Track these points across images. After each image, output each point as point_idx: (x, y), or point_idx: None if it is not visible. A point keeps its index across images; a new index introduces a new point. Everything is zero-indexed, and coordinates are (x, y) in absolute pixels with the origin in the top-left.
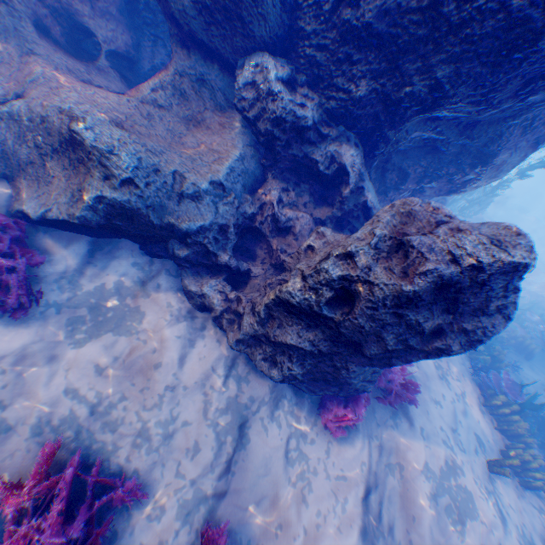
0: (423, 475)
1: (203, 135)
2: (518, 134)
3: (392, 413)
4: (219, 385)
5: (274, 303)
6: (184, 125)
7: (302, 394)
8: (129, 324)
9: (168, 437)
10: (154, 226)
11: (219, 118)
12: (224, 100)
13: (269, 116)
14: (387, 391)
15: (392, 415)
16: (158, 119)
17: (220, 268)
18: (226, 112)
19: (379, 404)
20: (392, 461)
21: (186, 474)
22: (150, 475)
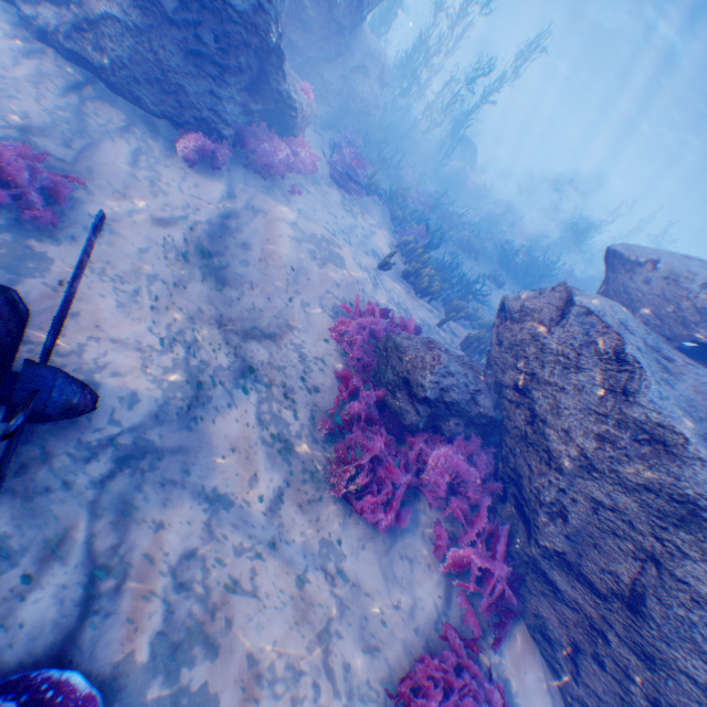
0: (291, 229)
1: None
2: None
3: (268, 188)
4: (59, 94)
5: None
6: None
7: (161, 137)
8: None
9: None
10: None
11: None
12: None
13: None
14: (262, 169)
15: (268, 189)
16: None
17: (58, 1)
18: None
19: (254, 178)
20: (258, 209)
21: (15, 126)
22: None
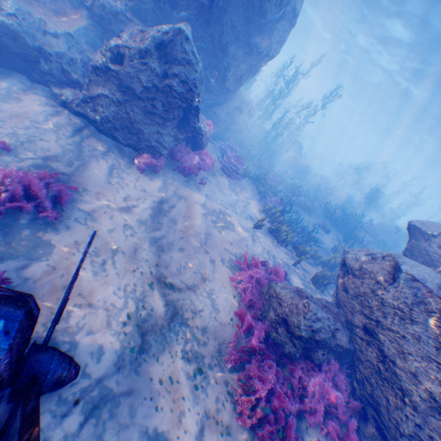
0: (201, 207)
1: (66, 20)
2: (230, 32)
3: (187, 182)
4: (68, 135)
5: (92, 74)
6: (55, 15)
7: (125, 156)
8: (13, 102)
9: (31, 141)
10: (29, 46)
11: (76, 14)
12: (78, 4)
13: (97, 4)
14: (184, 171)
15: (187, 182)
16: (38, 7)
17: (74, 85)
18: (79, 11)
19: (178, 176)
20: (181, 196)
21: (40, 156)
22: (16, 148)
